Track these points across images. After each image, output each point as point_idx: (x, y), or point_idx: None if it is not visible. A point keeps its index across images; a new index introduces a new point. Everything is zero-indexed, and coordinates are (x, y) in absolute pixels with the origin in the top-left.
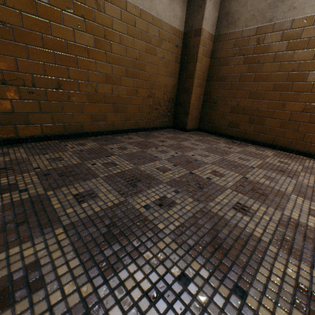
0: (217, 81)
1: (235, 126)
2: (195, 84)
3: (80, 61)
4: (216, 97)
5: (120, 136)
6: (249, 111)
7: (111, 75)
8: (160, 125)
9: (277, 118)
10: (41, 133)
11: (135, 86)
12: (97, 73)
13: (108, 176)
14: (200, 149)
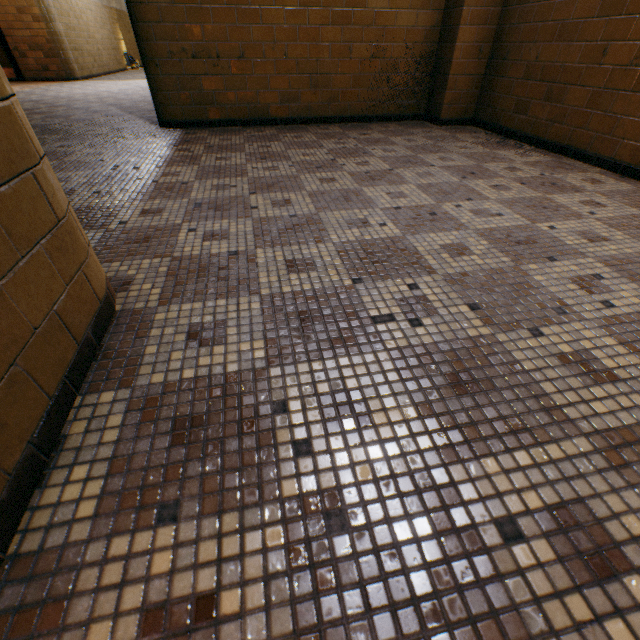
0: (518, 5)
1: (523, 111)
2: (466, 20)
3: (265, 13)
4: (510, 44)
5: (317, 126)
6: (549, 73)
7: (308, 26)
8: (395, 113)
9: (587, 86)
10: (226, 116)
11: (346, 41)
12: (287, 27)
13: (252, 153)
14: (403, 146)
